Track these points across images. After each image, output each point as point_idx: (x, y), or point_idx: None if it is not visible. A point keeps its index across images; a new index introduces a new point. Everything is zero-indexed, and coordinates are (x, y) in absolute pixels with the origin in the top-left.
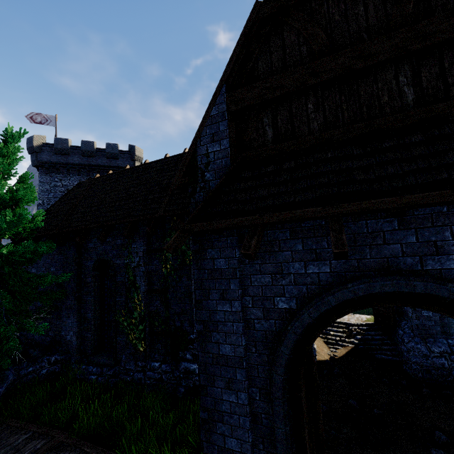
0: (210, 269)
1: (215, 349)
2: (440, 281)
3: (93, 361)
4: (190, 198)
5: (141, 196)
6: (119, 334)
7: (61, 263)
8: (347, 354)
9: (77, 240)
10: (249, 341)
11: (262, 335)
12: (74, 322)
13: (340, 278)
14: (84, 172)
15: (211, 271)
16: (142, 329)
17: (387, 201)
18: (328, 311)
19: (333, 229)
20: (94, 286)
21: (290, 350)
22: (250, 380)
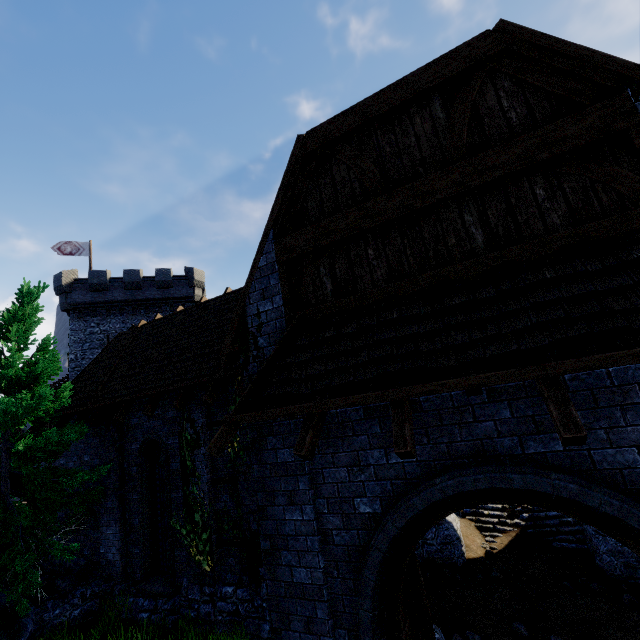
0: (272, 463)
1: (287, 575)
2: (542, 472)
3: (144, 590)
4: (242, 371)
5: (196, 350)
6: (177, 546)
7: (97, 449)
8: (511, 544)
9: (116, 418)
10: (329, 561)
11: (343, 551)
12: (117, 533)
13: (429, 469)
14: (128, 311)
15: (273, 466)
16: (207, 538)
17: (451, 383)
18: (417, 516)
19: (396, 420)
20: (142, 479)
21: (376, 575)
22: (334, 618)
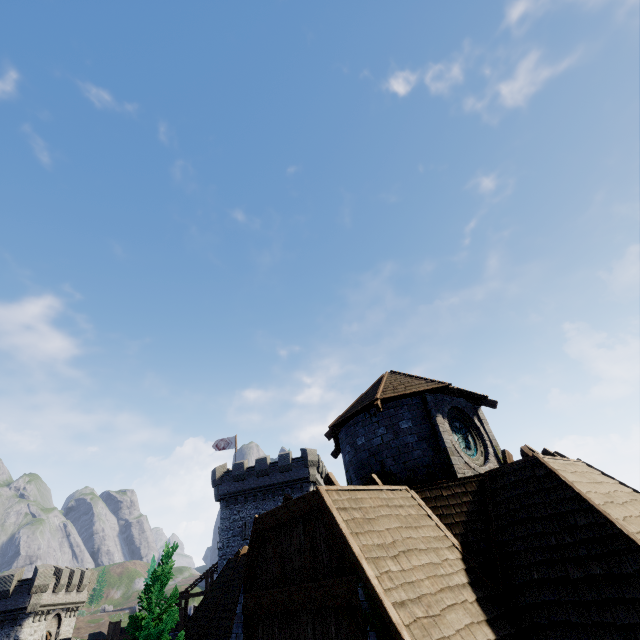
0: None
1: None
2: None
3: None
4: None
5: None
6: None
7: None
8: None
9: None
10: None
11: None
12: None
13: None
14: (260, 496)
15: None
16: None
17: None
18: None
19: None
20: None
21: None
22: None
